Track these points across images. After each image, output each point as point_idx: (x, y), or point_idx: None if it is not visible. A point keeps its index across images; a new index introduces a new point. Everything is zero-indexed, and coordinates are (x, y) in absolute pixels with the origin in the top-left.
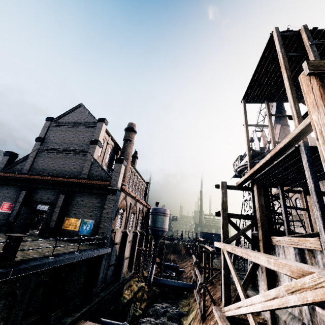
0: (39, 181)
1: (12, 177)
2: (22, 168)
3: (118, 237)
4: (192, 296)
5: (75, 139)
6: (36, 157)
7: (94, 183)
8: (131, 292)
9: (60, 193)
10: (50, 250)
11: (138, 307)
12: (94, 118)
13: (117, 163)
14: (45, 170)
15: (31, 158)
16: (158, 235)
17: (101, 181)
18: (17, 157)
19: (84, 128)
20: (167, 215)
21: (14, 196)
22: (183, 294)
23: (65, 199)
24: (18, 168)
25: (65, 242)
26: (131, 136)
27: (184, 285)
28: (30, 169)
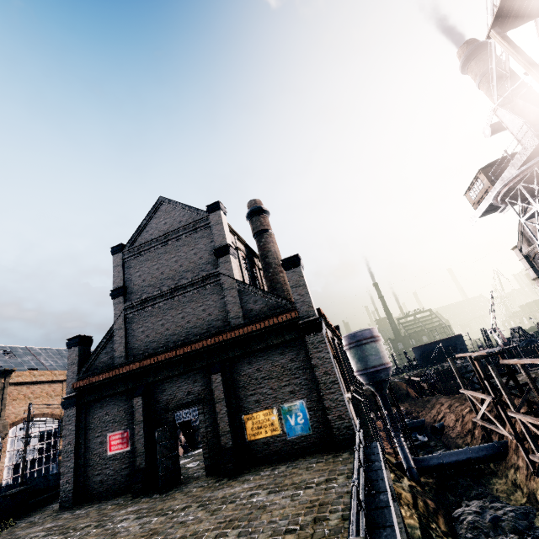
0: (156, 367)
1: (102, 382)
2: (111, 357)
3: (353, 413)
4: (509, 468)
5: (183, 263)
6: (126, 326)
7: (265, 325)
8: (409, 509)
9: (209, 374)
10: (304, 512)
11: (440, 533)
12: (198, 210)
13: (289, 269)
14: (157, 343)
15: (120, 332)
16: (380, 380)
17: (279, 316)
18: (92, 342)
19: (187, 236)
20: (379, 338)
21: (123, 415)
22: (480, 469)
23: (223, 381)
24: (104, 361)
25: (280, 470)
26: (265, 222)
27: (479, 451)
28: (128, 353)
